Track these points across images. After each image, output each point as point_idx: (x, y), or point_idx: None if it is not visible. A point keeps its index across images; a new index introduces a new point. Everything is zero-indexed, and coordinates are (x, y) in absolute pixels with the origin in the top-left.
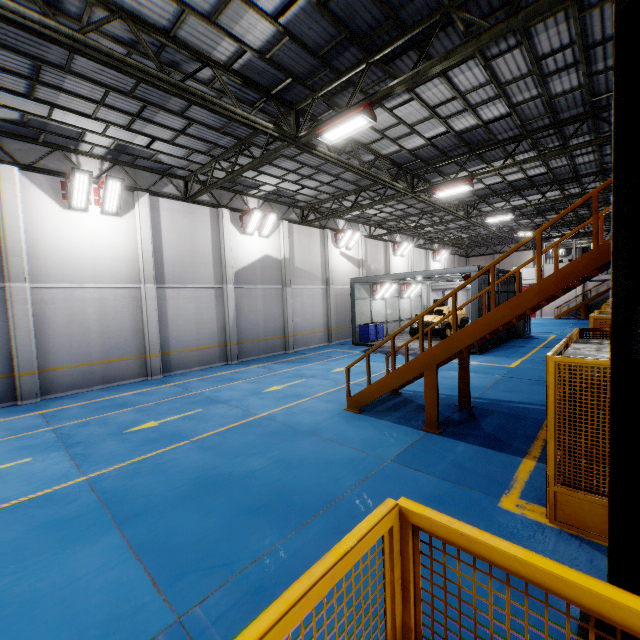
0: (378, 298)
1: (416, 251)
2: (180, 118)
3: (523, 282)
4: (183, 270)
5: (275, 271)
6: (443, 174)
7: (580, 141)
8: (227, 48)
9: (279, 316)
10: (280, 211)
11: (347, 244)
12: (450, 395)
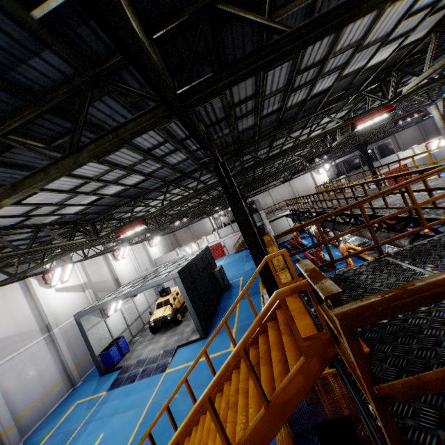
0: (111, 313)
1: (134, 247)
2: None
3: (211, 244)
4: None
5: None
6: (122, 212)
7: (205, 176)
8: None
9: None
10: None
11: (61, 278)
12: None
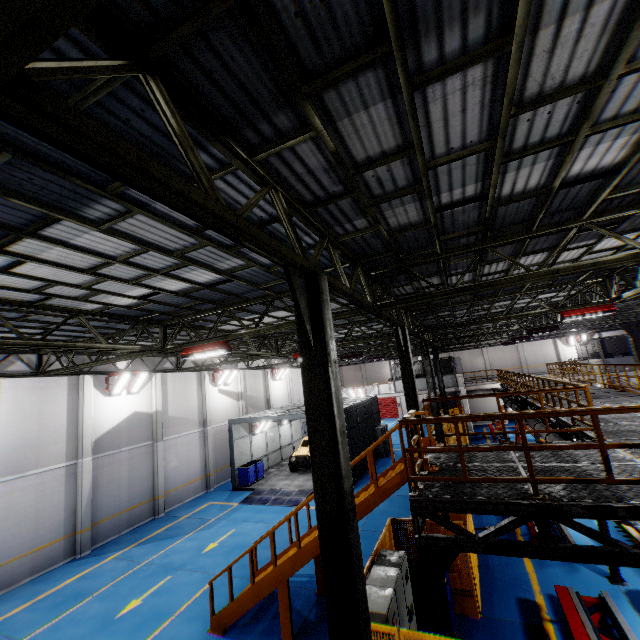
0: (258, 433)
1: (294, 371)
2: (39, 329)
3: (382, 396)
4: (24, 455)
5: (145, 427)
6: None
7: None
8: (95, 305)
9: (148, 476)
10: (153, 363)
11: (225, 381)
12: (313, 575)
